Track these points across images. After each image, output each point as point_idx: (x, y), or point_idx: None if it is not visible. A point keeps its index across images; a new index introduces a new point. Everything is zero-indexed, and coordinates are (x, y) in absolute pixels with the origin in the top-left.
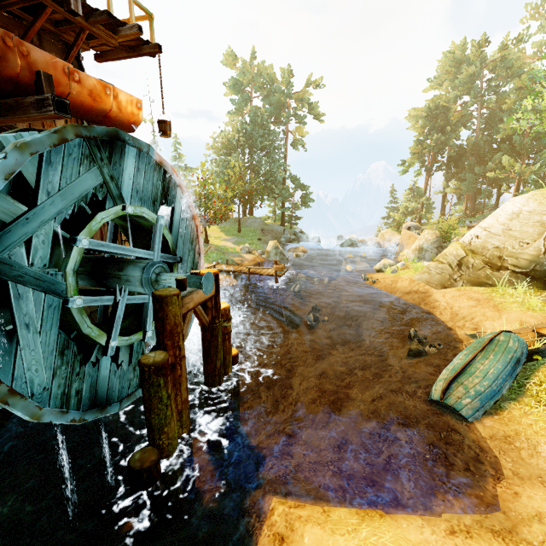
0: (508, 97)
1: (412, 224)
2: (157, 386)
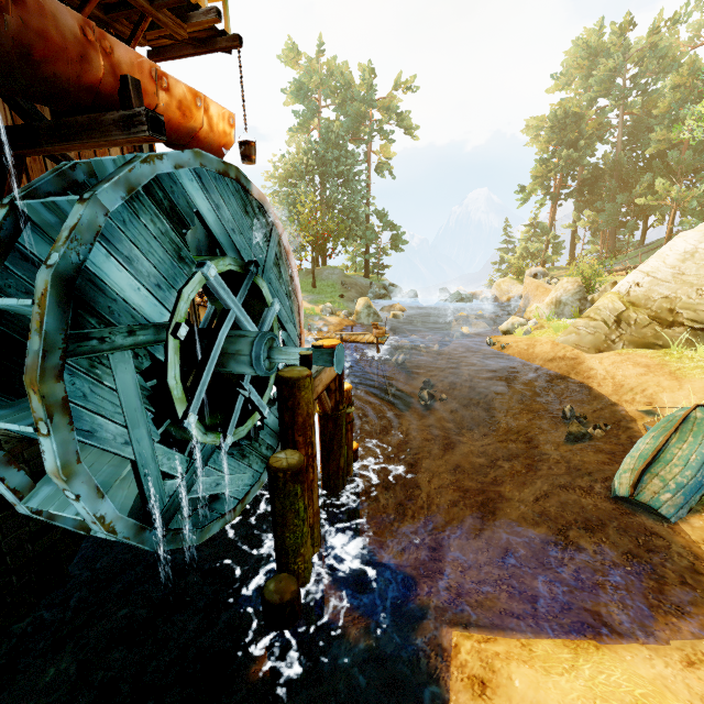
0: (661, 99)
1: (538, 270)
2: (293, 496)
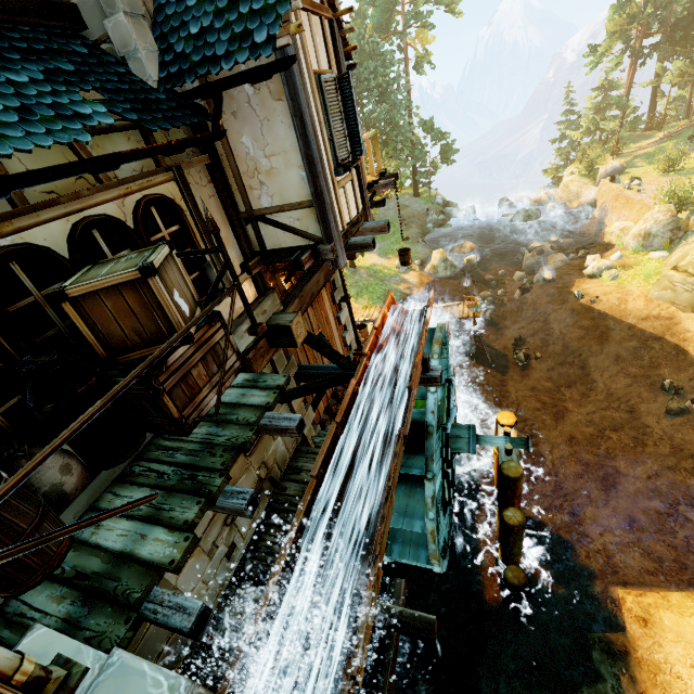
0: None
1: (614, 167)
2: (521, 534)
